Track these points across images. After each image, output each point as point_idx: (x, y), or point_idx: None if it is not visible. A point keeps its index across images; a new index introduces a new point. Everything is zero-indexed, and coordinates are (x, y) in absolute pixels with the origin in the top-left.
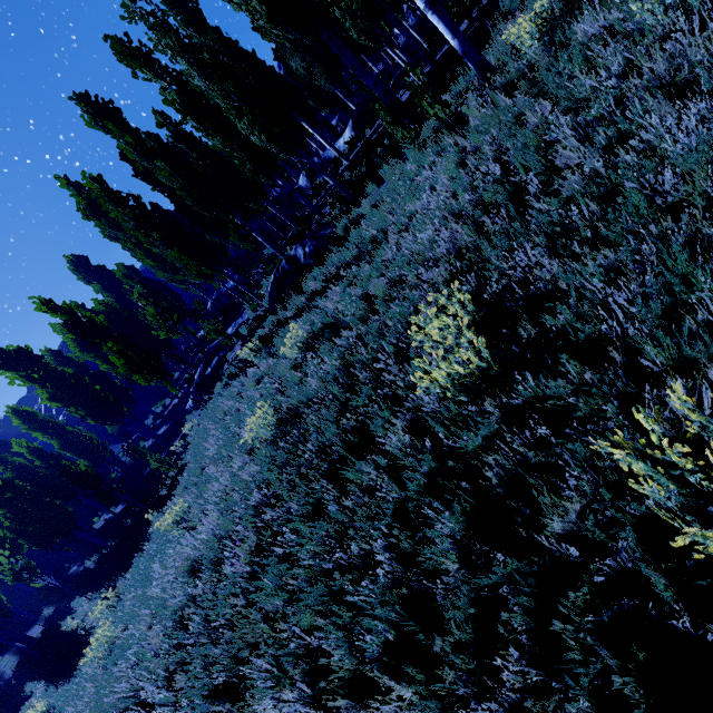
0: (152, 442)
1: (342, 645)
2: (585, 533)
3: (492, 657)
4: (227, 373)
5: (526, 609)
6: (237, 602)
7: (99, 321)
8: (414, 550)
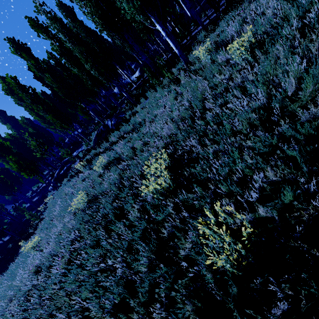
0: (29, 205)
1: (96, 305)
2: (191, 256)
3: (154, 308)
4: (70, 175)
5: (167, 287)
6: (56, 287)
7: (7, 144)
8: (133, 262)
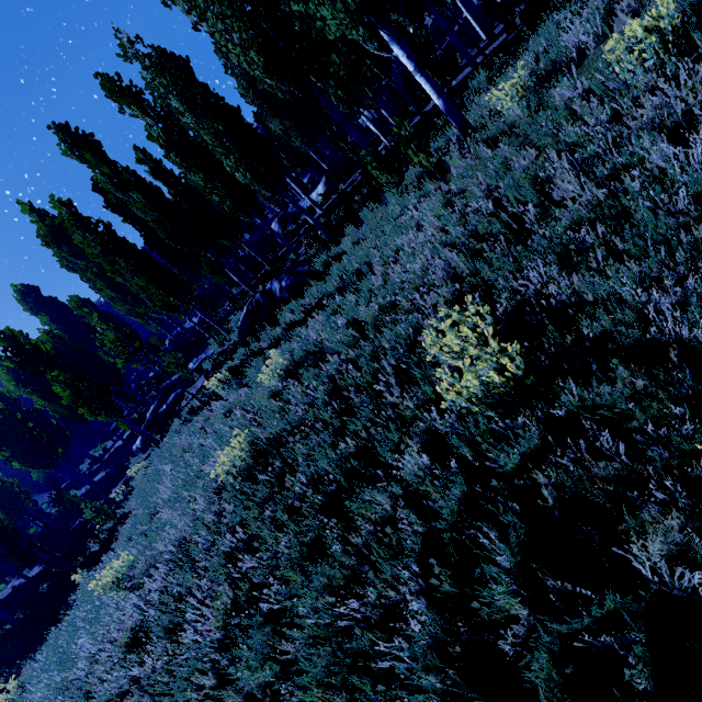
0: (85, 491)
1: None
2: (695, 555)
3: None
4: (189, 408)
5: (641, 664)
6: (205, 681)
7: (45, 349)
8: (457, 594)
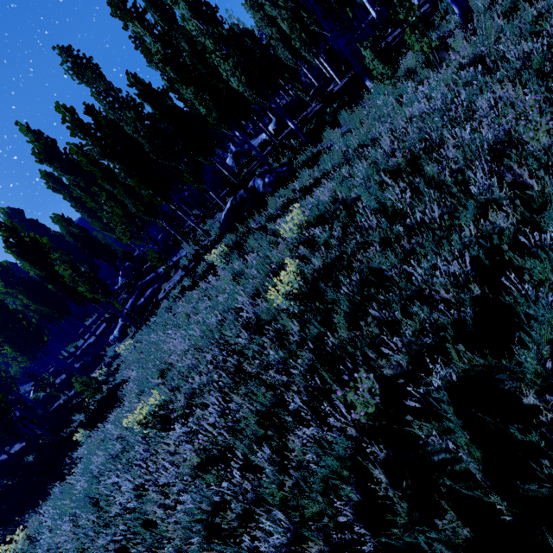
0: (59, 381)
1: None
2: None
3: None
4: (181, 286)
5: None
6: (378, 474)
7: (42, 243)
8: None
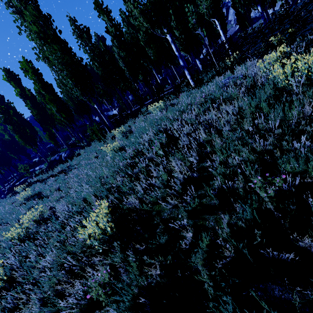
0: None
1: None
2: None
3: None
4: (13, 192)
5: None
6: None
7: None
8: None
